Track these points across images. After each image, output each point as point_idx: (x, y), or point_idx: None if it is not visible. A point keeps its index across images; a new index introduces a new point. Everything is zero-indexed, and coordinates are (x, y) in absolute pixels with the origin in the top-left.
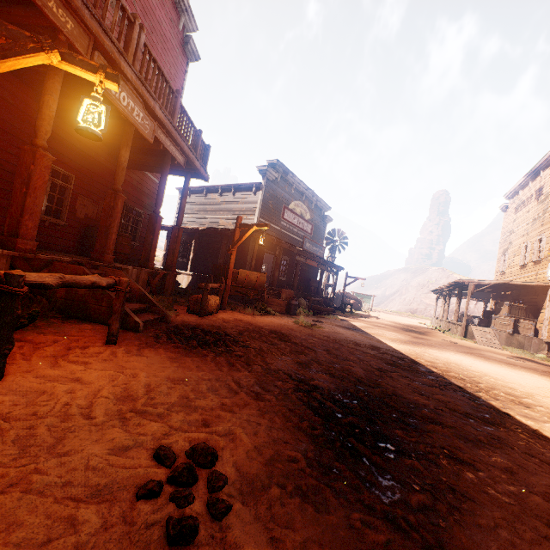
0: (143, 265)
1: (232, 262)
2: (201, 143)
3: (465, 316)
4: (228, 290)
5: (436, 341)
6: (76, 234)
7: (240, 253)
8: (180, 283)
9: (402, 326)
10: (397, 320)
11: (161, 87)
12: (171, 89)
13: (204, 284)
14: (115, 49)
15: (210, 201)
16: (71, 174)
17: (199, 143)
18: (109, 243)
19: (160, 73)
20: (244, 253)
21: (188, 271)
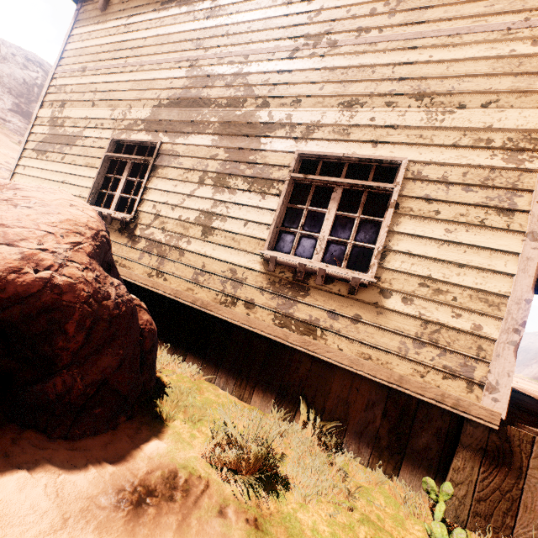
0: None
1: None
2: None
3: None
4: None
5: None
6: None
7: None
8: None
9: None
10: None
11: None
12: None
13: None
14: None
15: None
16: None
17: None
18: None
19: None
20: None
21: None
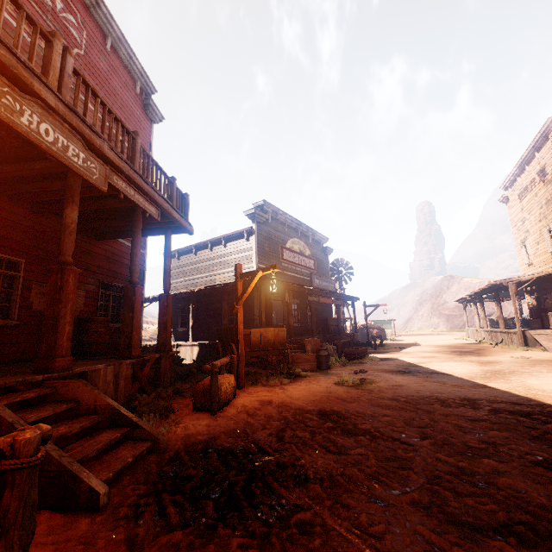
0: (124, 354)
1: (240, 322)
2: (176, 191)
3: (517, 321)
4: (242, 359)
5: (509, 362)
6: (34, 332)
7: (244, 307)
8: (182, 358)
9: (446, 348)
10: (431, 341)
11: (111, 125)
12: (125, 129)
13: (209, 366)
14: (20, 63)
15: (202, 259)
16: (19, 259)
17: (174, 191)
18: (61, 340)
19: (105, 109)
20: (249, 306)
21: (190, 342)
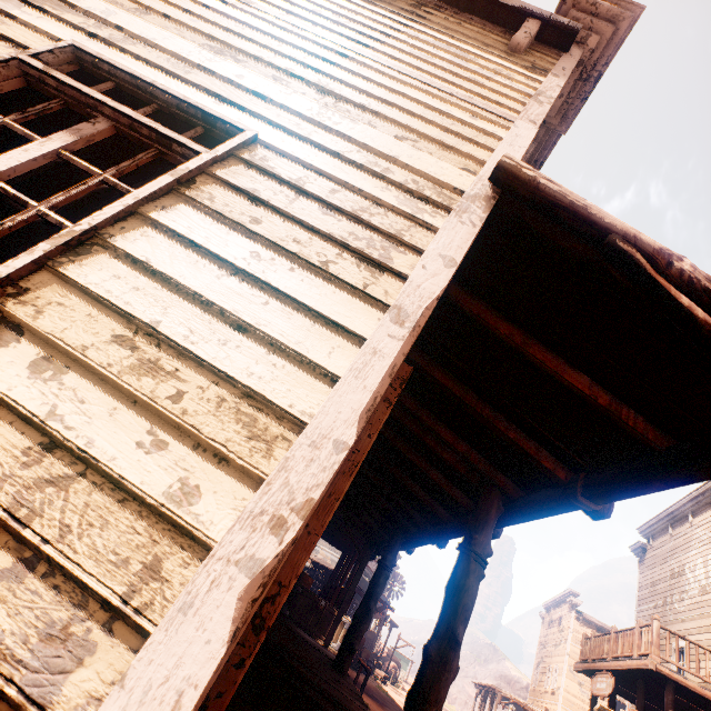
0: None
1: None
2: None
3: None
4: None
5: None
6: None
7: None
8: None
9: None
10: None
11: None
12: None
13: None
14: None
15: None
16: None
17: None
18: None
19: None
20: None
21: None
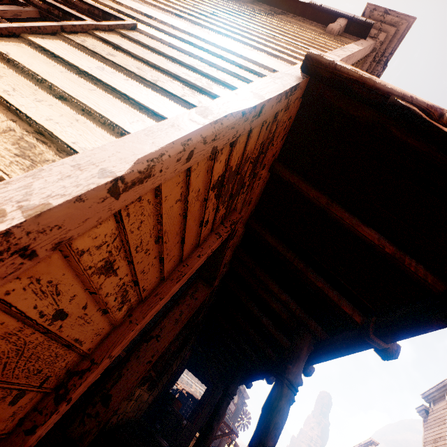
0: None
1: None
2: None
3: None
4: None
5: None
6: None
7: None
8: None
9: None
10: None
11: None
12: None
13: None
14: None
15: None
16: None
17: None
18: None
19: None
20: None
21: None
